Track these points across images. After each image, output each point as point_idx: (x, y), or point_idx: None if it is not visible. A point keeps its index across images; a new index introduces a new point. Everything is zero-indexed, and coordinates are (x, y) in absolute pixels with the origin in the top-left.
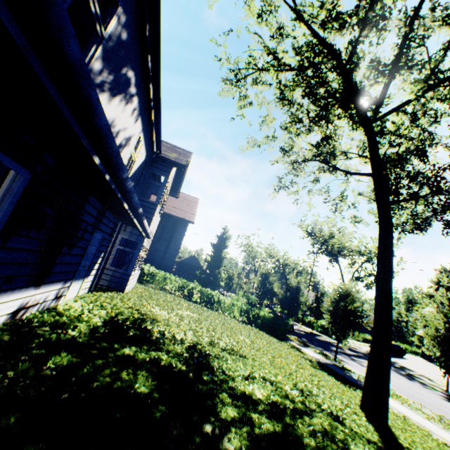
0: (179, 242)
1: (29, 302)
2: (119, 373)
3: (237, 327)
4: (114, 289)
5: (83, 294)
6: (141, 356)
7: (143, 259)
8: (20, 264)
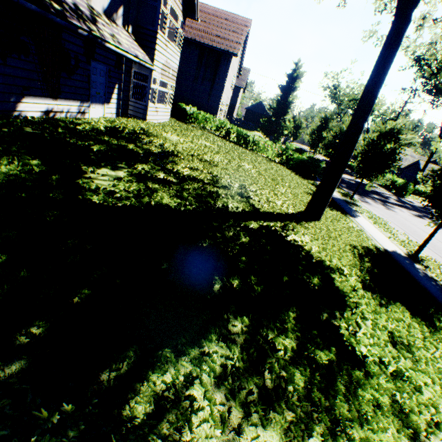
0: (223, 81)
1: (54, 109)
2: (87, 141)
3: (253, 160)
4: (139, 118)
5: (110, 117)
6: (114, 142)
7: (168, 95)
8: (28, 79)
